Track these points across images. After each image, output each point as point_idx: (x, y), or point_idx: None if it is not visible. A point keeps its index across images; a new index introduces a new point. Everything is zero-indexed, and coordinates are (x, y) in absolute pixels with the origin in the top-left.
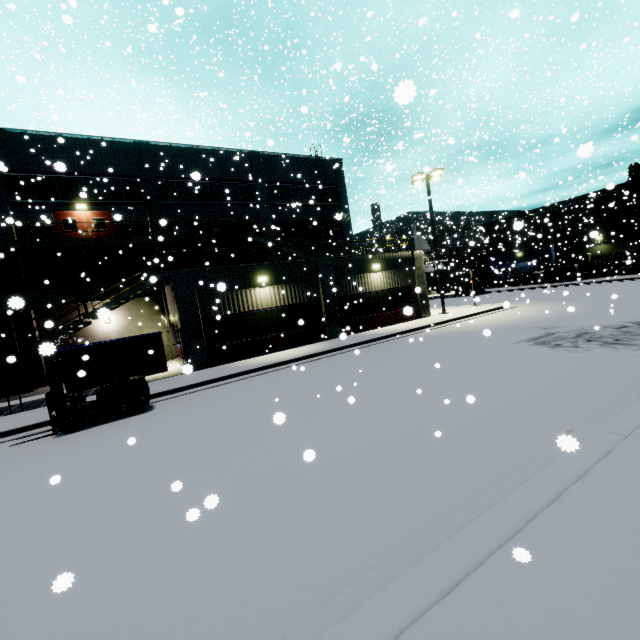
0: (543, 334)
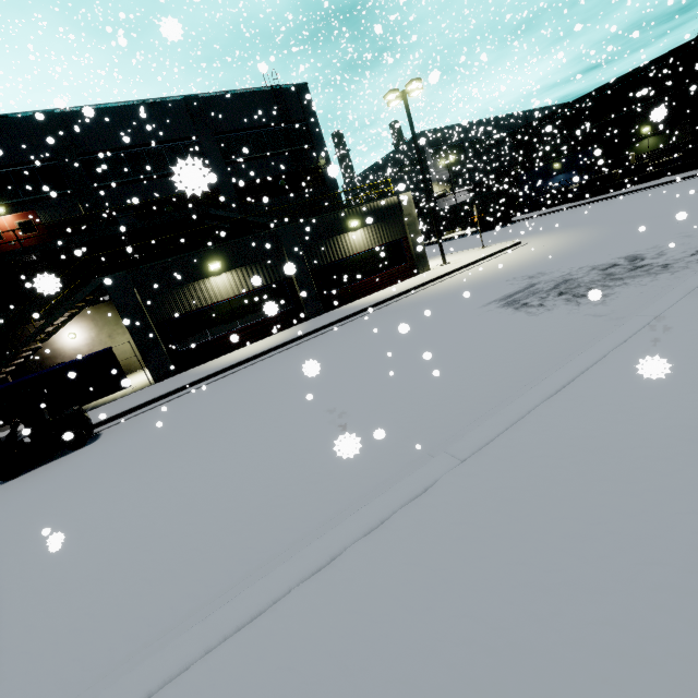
0: (522, 287)
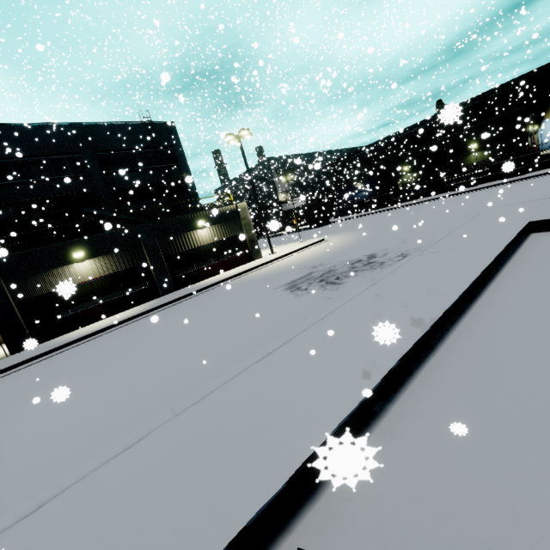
0: (305, 275)
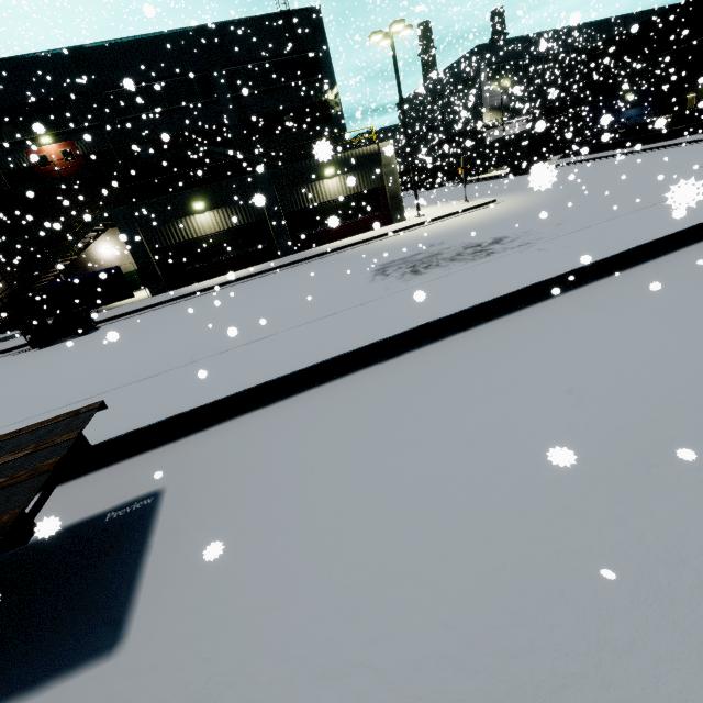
0: (410, 255)
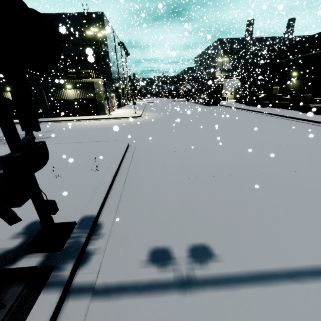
0: None
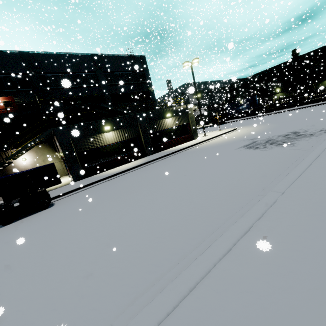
0: (251, 142)
